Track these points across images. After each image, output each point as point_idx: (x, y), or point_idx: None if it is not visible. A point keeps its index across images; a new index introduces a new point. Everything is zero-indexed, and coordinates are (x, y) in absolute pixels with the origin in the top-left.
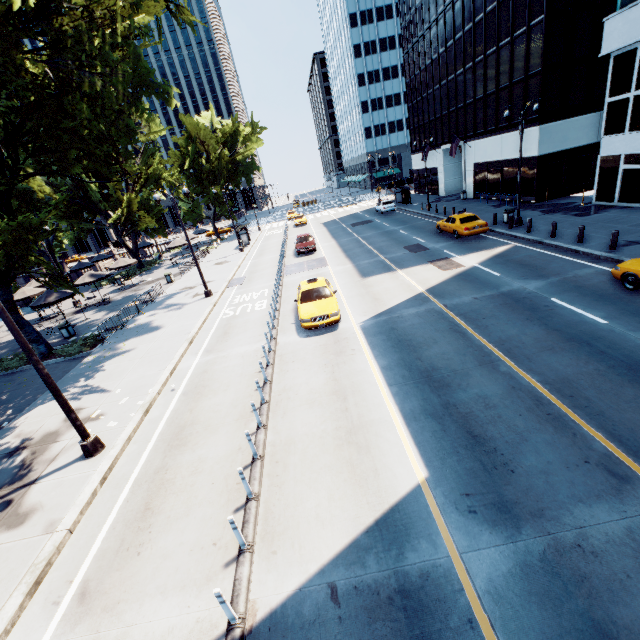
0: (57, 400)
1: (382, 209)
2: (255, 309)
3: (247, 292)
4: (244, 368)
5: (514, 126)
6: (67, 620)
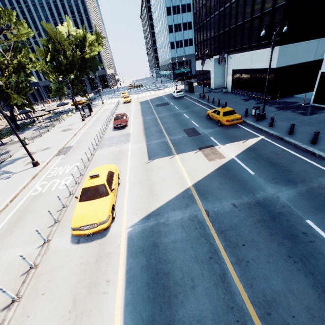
0: None
1: (176, 95)
2: (58, 187)
3: (65, 164)
4: None
5: (261, 45)
6: None
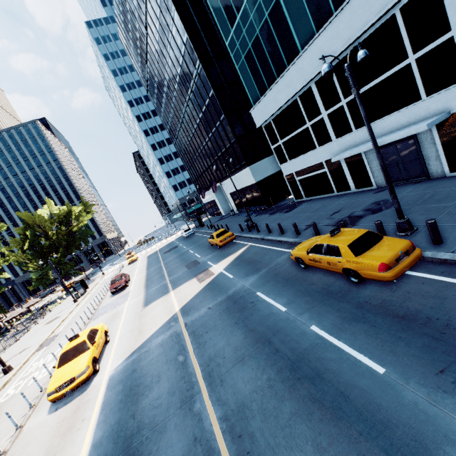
0: None
1: (185, 235)
2: (37, 378)
3: (47, 354)
4: None
5: (237, 169)
6: None
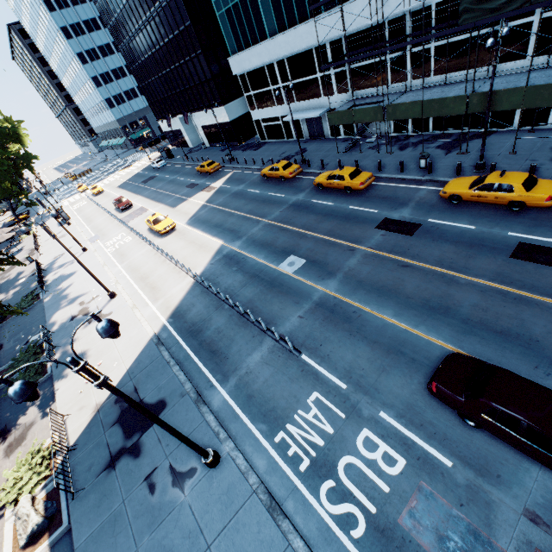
0: (96, 279)
1: (158, 166)
2: (127, 242)
3: (111, 239)
4: (148, 256)
5: (213, 106)
6: (154, 303)
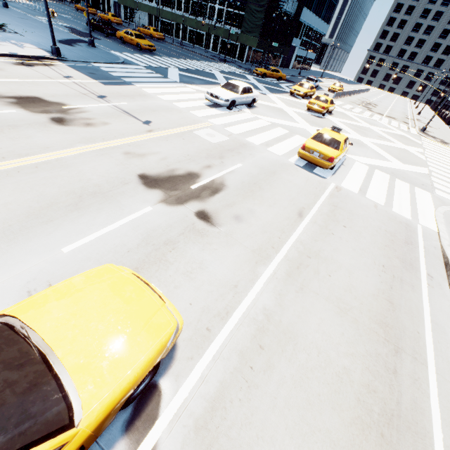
0: None
1: None
2: None
3: None
4: None
5: None
6: None
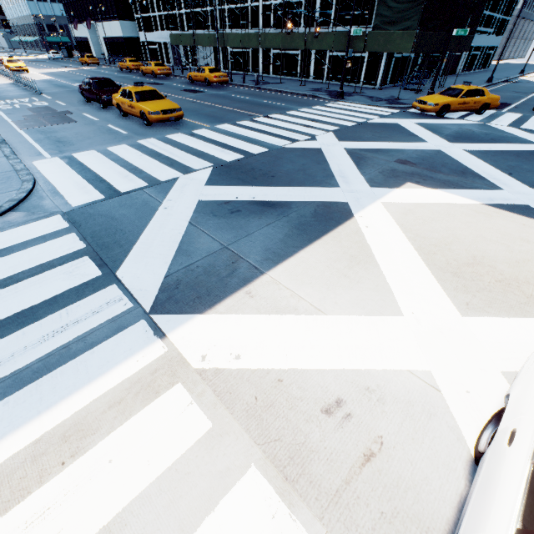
0: None
1: (52, 56)
2: None
3: None
4: None
5: (111, 18)
6: None
